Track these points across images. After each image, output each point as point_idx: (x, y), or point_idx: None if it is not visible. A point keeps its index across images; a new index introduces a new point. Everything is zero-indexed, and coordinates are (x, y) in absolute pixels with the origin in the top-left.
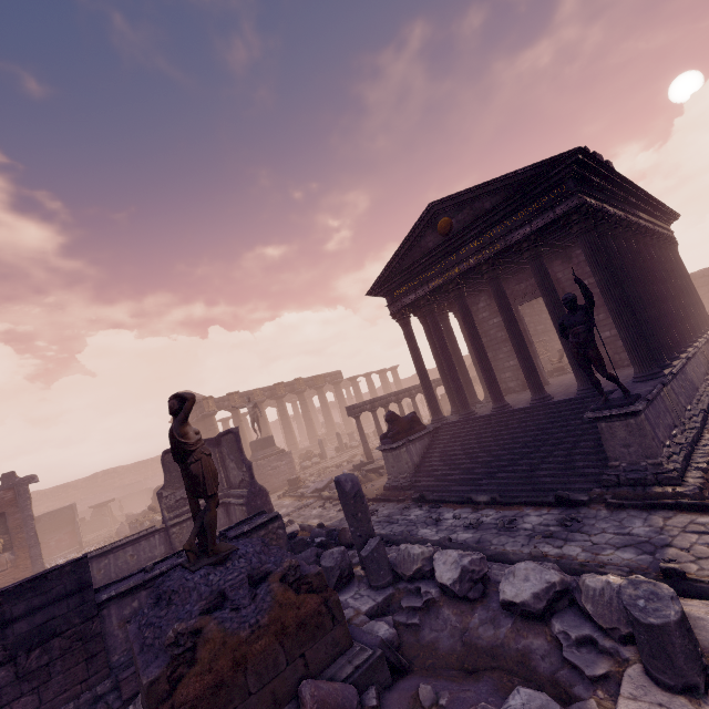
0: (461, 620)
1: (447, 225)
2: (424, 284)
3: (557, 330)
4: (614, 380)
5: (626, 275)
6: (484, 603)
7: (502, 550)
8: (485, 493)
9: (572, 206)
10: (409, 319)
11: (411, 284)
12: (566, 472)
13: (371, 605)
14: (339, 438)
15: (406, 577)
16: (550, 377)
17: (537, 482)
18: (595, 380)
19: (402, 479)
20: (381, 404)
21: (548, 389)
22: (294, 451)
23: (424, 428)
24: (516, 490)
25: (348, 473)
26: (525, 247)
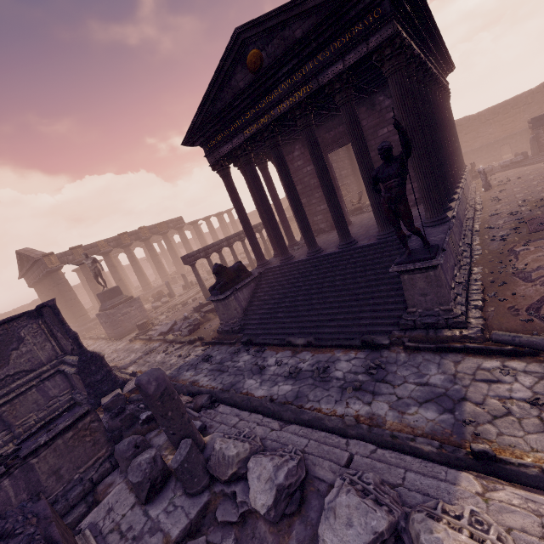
0: (278, 542)
1: (256, 59)
2: (239, 131)
3: (364, 179)
4: (419, 234)
5: (425, 121)
6: (302, 513)
7: (318, 408)
8: (303, 336)
9: (386, 37)
10: (228, 170)
11: (226, 131)
12: (370, 315)
13: (183, 526)
14: (184, 278)
15: (221, 481)
16: (351, 215)
17: (346, 325)
18: (402, 234)
19: (232, 324)
20: (214, 251)
21: (352, 230)
22: (148, 290)
23: (250, 274)
24: (328, 332)
25: (153, 369)
26: (337, 88)
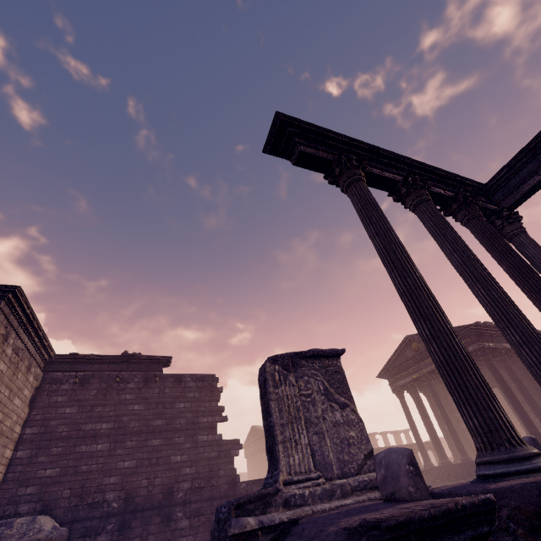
0: None
1: (416, 346)
2: (409, 375)
3: None
4: None
5: (522, 384)
6: None
7: None
8: None
9: (476, 347)
10: (403, 394)
11: (401, 374)
12: None
13: None
14: None
15: None
16: None
17: None
18: None
19: None
20: None
21: None
22: None
23: None
24: None
25: None
26: None
